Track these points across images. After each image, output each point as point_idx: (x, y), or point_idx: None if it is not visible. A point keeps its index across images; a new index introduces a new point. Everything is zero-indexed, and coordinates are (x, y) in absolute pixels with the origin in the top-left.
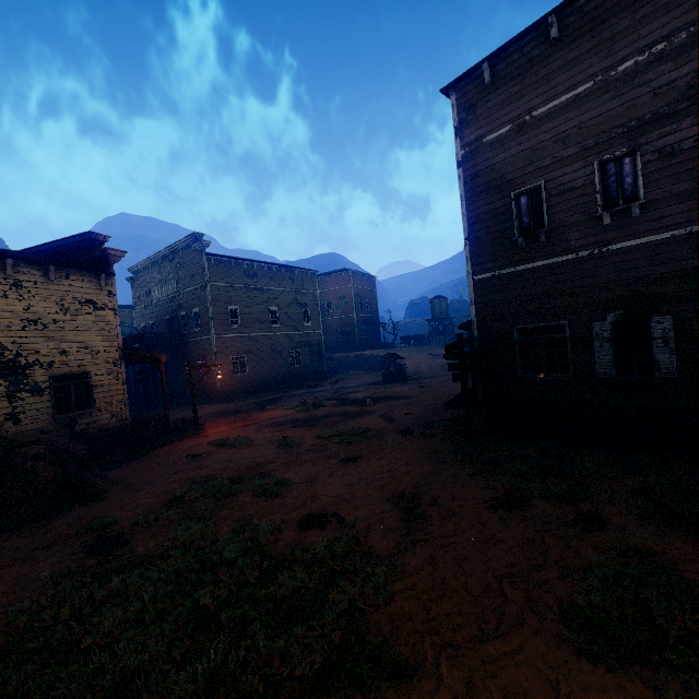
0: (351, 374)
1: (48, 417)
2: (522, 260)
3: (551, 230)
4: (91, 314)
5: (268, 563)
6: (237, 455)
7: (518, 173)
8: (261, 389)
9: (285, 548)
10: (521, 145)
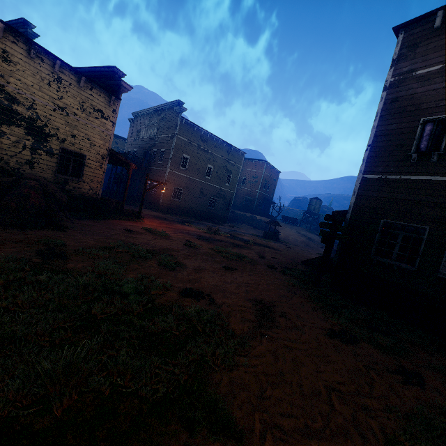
0: (243, 226)
1: (52, 173)
2: (409, 172)
3: (444, 154)
4: (98, 119)
5: (151, 306)
6: (157, 240)
7: (433, 104)
8: (185, 213)
9: (166, 302)
10: (445, 82)
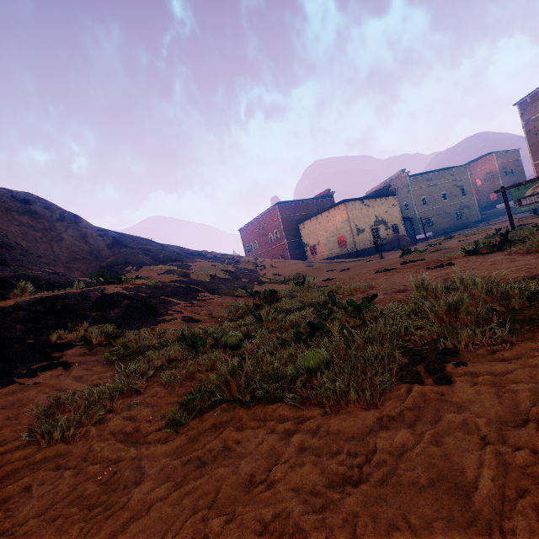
0: (499, 219)
1: (392, 235)
2: None
3: None
4: (394, 208)
5: None
6: None
7: None
8: (442, 233)
9: None
10: None
